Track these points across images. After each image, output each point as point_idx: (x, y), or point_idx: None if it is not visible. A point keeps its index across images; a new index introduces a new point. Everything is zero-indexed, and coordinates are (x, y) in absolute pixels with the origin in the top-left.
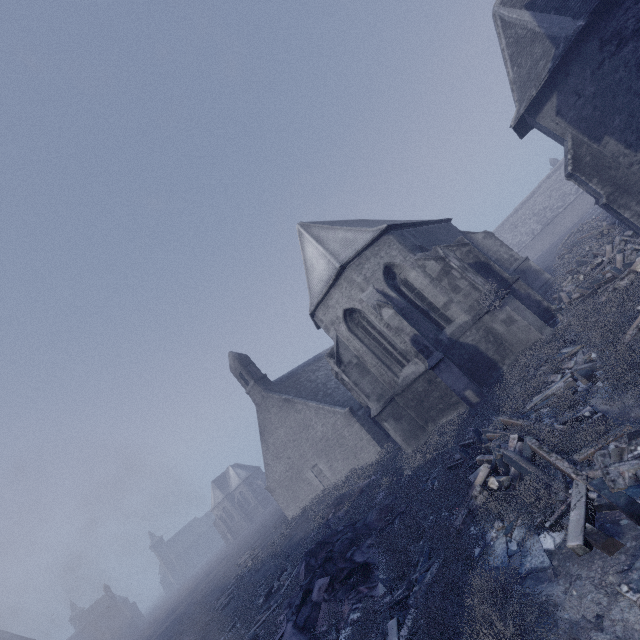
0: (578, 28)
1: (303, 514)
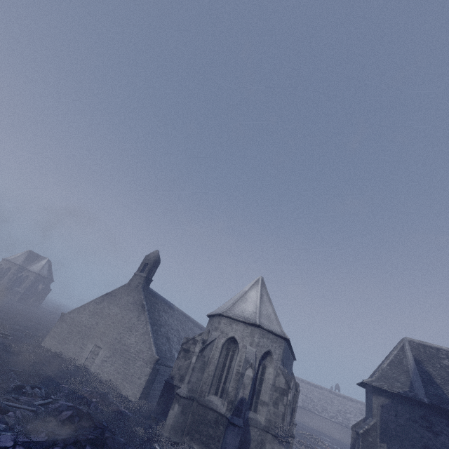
0: (423, 400)
1: (56, 356)
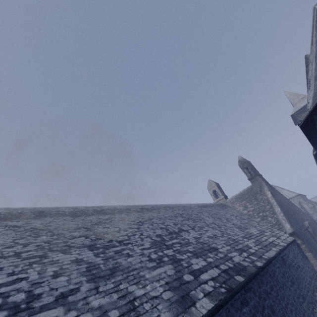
0: None
1: None
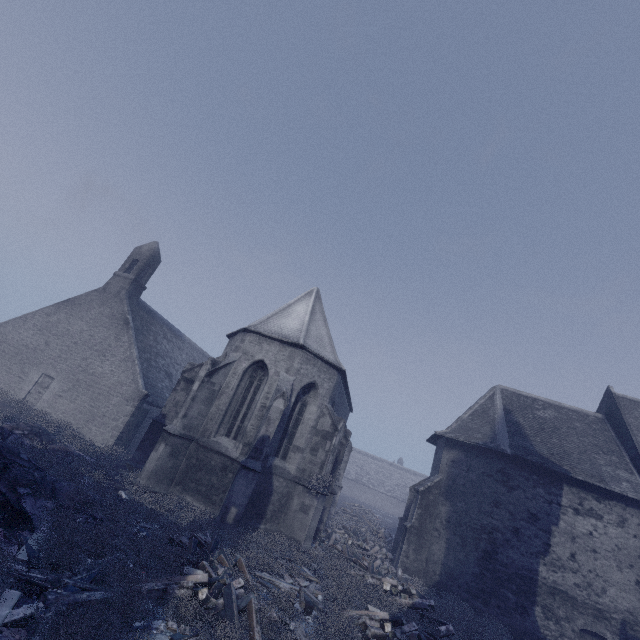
0: (506, 451)
1: None
